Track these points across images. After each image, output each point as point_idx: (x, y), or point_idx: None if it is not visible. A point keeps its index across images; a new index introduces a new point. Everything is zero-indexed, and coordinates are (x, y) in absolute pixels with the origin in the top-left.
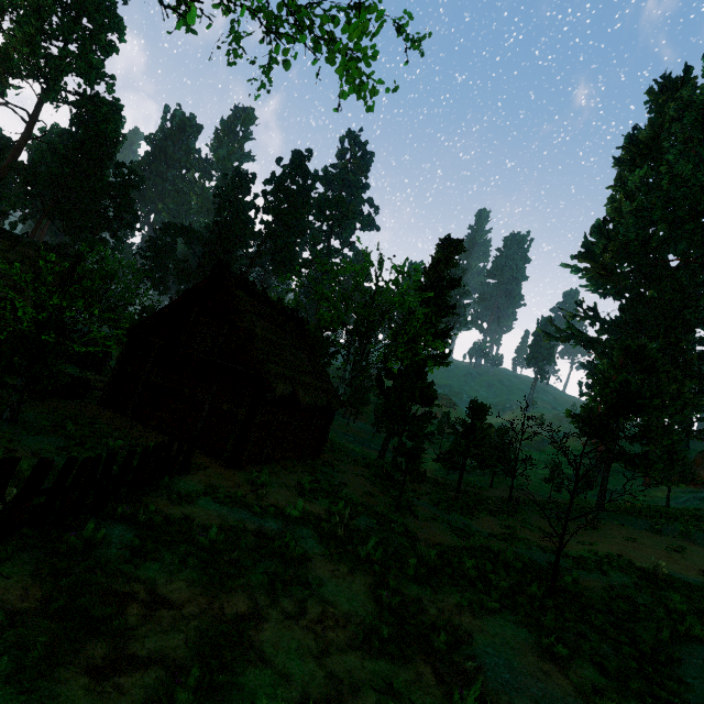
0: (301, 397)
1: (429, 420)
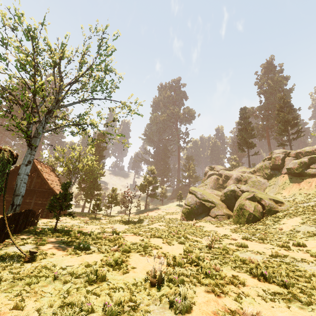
0: None
1: (100, 195)
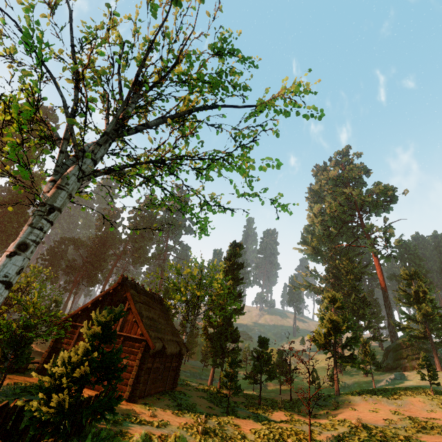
0: (167, 349)
1: (237, 352)
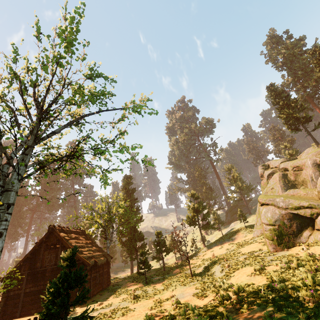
0: (98, 262)
1: (145, 246)
